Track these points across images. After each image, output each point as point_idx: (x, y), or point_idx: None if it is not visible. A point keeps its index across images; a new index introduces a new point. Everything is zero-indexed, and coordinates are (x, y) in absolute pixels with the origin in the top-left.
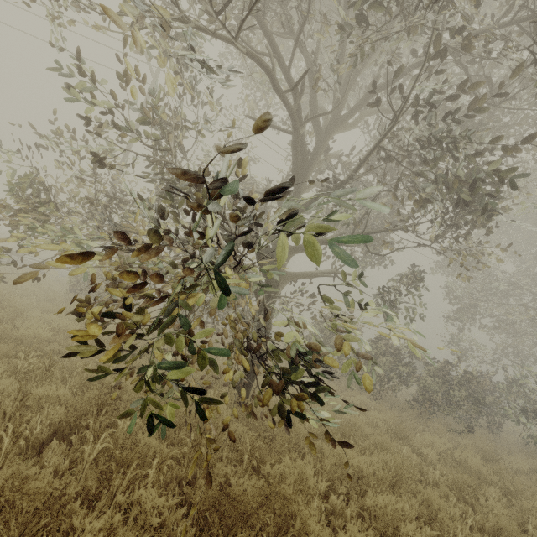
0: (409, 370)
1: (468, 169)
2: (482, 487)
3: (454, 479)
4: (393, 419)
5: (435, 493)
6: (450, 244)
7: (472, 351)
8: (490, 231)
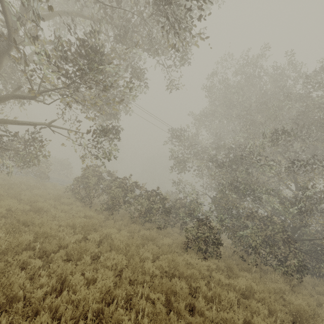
0: (135, 197)
1: (79, 40)
2: (103, 251)
3: (73, 247)
4: (92, 221)
5: (24, 254)
6: (70, 92)
7: (186, 188)
8: (107, 88)
